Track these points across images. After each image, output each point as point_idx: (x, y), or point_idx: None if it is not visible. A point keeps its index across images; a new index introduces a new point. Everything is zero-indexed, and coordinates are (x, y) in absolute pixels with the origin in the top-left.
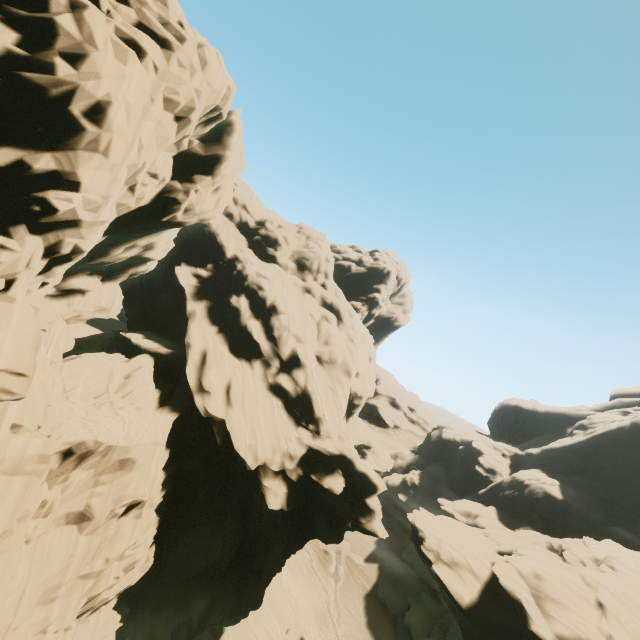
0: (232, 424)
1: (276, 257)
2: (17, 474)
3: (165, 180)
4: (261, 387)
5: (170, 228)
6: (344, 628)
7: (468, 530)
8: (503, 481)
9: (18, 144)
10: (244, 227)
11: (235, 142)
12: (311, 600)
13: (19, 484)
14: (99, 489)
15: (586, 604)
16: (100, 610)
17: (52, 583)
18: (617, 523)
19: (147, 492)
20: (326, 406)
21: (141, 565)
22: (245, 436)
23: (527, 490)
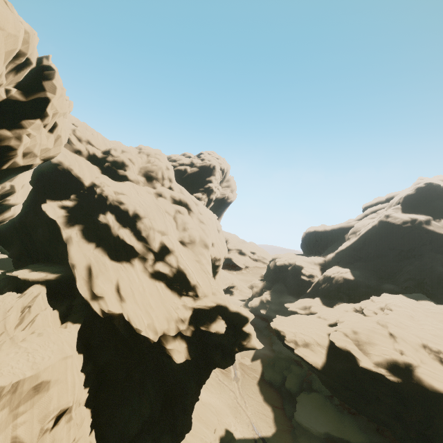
0: (129, 314)
1: (127, 176)
2: None
3: None
4: (144, 278)
5: (16, 174)
6: (250, 409)
7: (308, 318)
8: (319, 280)
9: None
10: (93, 158)
11: (53, 85)
12: (224, 401)
13: None
14: (21, 419)
15: (384, 338)
16: None
17: None
18: (384, 282)
19: (70, 399)
20: (197, 275)
21: None
22: (142, 319)
23: (334, 281)
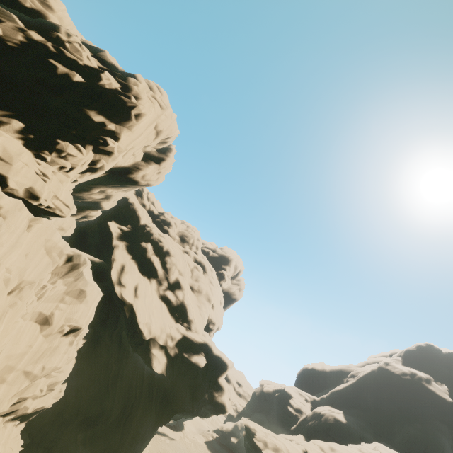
0: (138, 306)
1: (169, 231)
2: (48, 254)
3: (139, 159)
4: (155, 294)
5: (131, 184)
6: None
7: None
8: (307, 416)
9: (106, 117)
10: (151, 213)
11: (172, 155)
12: None
13: (46, 261)
14: (62, 305)
15: None
16: (15, 423)
17: (11, 362)
18: (382, 440)
19: (84, 324)
20: (195, 314)
21: (55, 393)
22: (145, 316)
23: (323, 418)
